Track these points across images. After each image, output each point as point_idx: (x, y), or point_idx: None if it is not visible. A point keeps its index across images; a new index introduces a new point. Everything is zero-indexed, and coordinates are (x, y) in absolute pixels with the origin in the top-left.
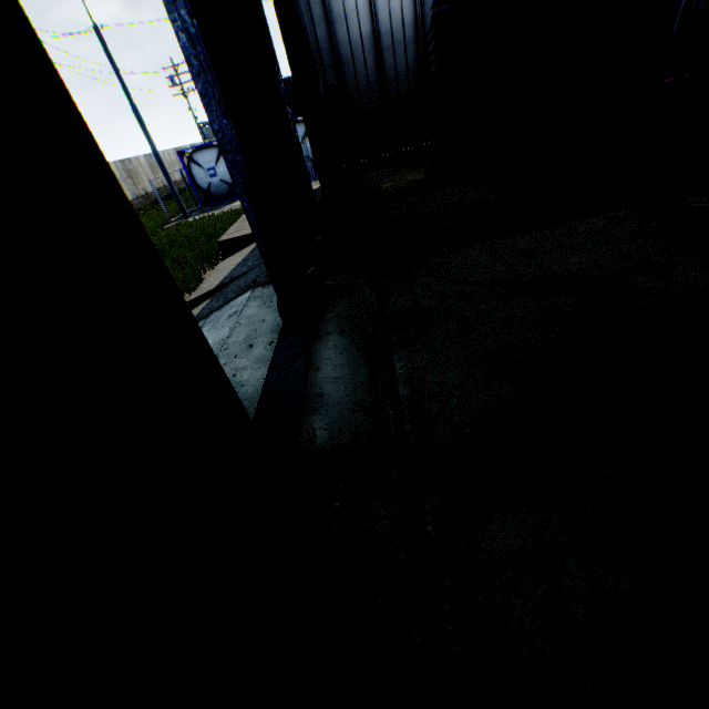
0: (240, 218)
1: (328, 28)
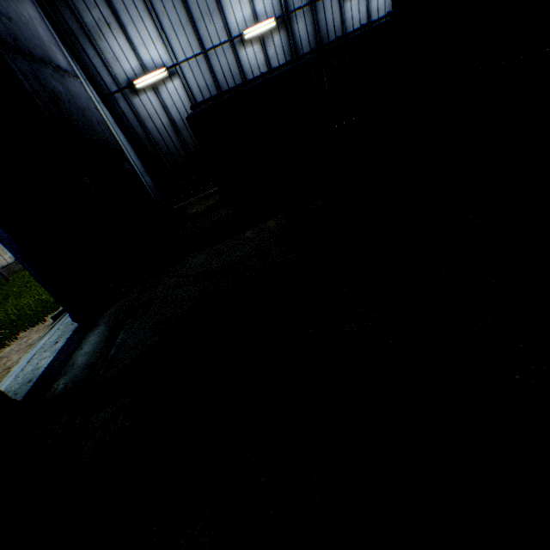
0: None
1: (141, 124)
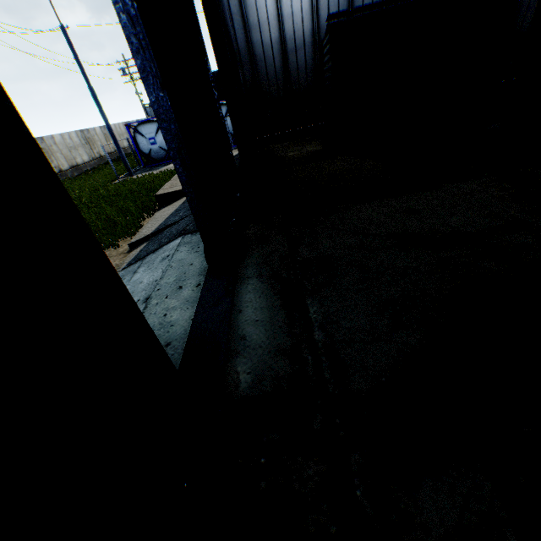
0: (174, 177)
1: (246, 33)
